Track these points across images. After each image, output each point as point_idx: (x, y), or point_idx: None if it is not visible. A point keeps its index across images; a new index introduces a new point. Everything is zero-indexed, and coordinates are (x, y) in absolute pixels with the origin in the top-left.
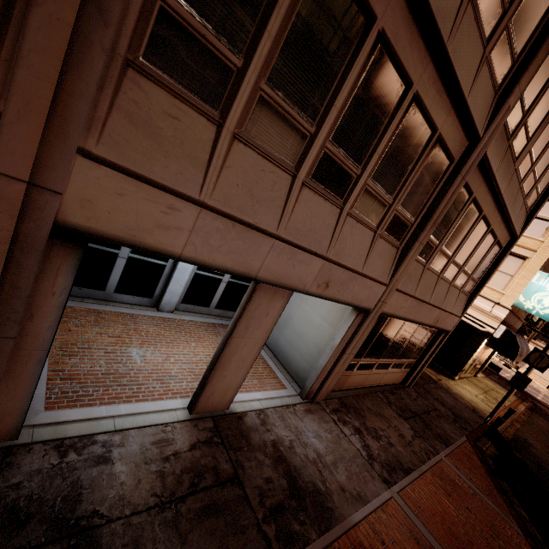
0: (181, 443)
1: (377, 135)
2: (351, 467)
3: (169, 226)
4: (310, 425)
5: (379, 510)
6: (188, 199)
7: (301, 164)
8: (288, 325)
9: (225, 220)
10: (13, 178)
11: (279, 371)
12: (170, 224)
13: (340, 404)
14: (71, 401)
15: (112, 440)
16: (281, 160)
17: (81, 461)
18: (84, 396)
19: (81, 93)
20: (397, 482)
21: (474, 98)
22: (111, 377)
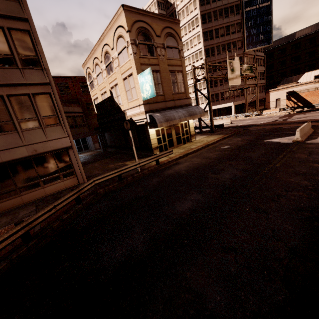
0: None
1: None
2: None
3: None
4: None
5: None
6: None
7: None
8: None
9: None
10: None
11: None
12: None
13: None
14: None
15: None
16: None
17: None
18: None
19: None
20: None
21: None
22: None
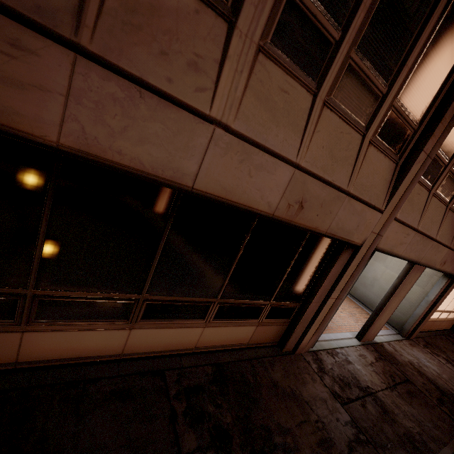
0: (369, 357)
1: None
2: None
3: (403, 242)
4: (418, 354)
5: None
6: (414, 229)
7: (452, 199)
8: (375, 285)
9: (421, 235)
10: (374, 233)
11: None
12: (403, 242)
13: (425, 342)
14: None
15: (343, 352)
16: (445, 200)
17: (341, 361)
18: None
19: (405, 197)
20: None
21: None
22: None
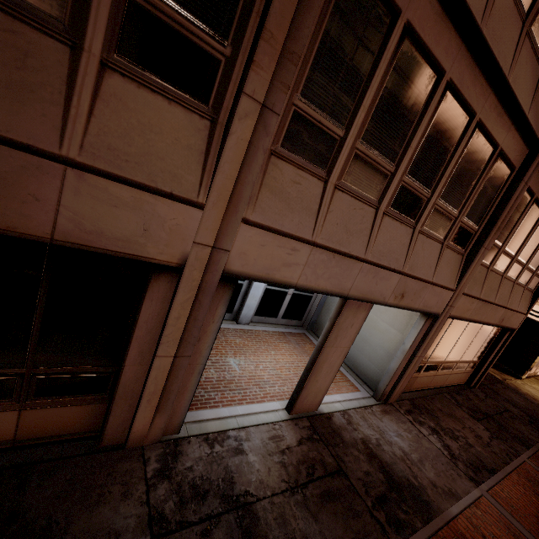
0: (289, 439)
1: (445, 162)
2: (436, 465)
3: (291, 263)
4: (389, 424)
5: (473, 506)
6: (304, 241)
7: (383, 198)
8: None
9: (328, 253)
10: (205, 245)
11: (349, 375)
12: (291, 262)
13: (412, 405)
14: (202, 404)
15: (240, 435)
16: (368, 198)
17: (224, 451)
18: (209, 399)
19: (248, 182)
20: (484, 481)
21: (534, 112)
22: (222, 384)
